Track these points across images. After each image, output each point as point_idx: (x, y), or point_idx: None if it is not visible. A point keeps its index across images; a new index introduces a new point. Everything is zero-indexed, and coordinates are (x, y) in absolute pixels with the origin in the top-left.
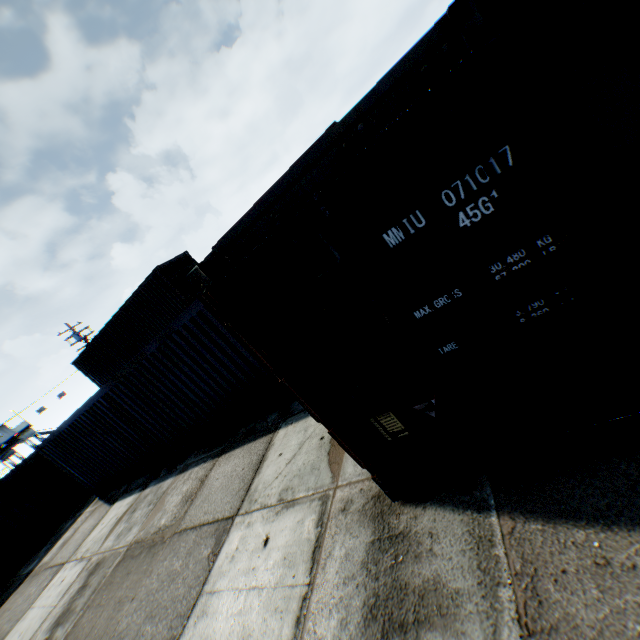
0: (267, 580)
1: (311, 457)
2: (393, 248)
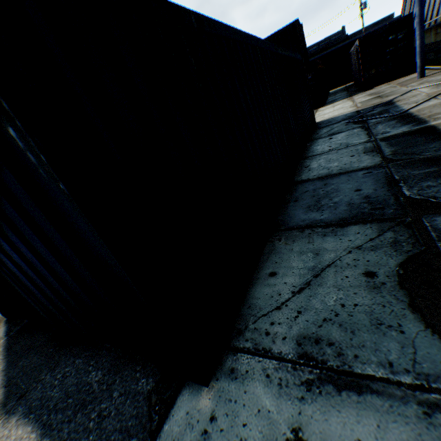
0: None
1: None
2: None
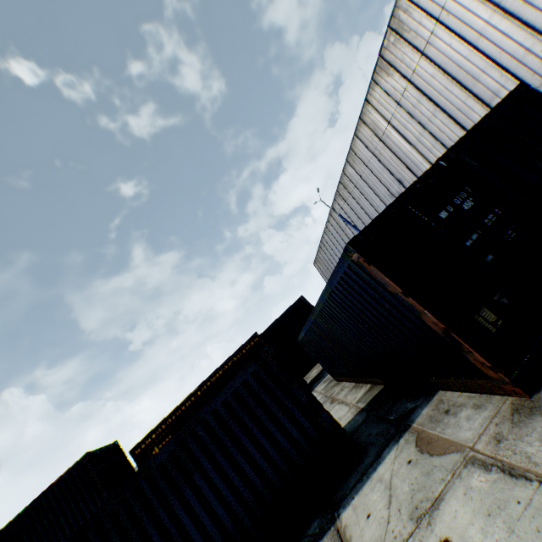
0: (494, 541)
1: (414, 473)
2: (444, 219)
